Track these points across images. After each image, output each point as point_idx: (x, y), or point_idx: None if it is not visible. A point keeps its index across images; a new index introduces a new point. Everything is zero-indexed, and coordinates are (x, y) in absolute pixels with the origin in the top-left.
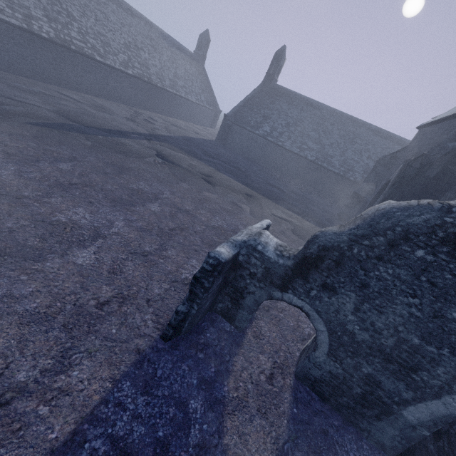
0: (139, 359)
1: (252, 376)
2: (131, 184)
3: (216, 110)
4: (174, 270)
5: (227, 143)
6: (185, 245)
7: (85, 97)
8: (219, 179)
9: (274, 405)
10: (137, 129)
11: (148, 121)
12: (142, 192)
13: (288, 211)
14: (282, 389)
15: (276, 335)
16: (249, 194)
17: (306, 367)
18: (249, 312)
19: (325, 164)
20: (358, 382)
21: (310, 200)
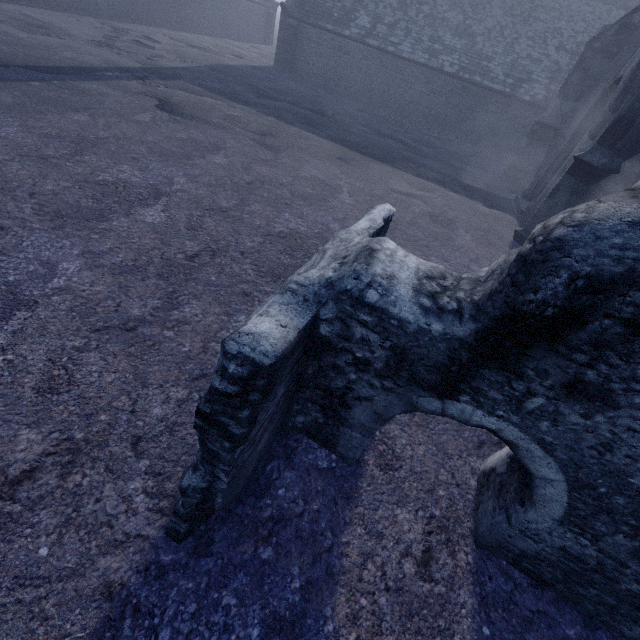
0: (110, 615)
1: (386, 571)
2: (101, 172)
3: (268, 4)
4: (197, 350)
5: (296, 68)
6: (222, 286)
7: (6, 10)
8: (285, 138)
9: (441, 634)
10: (118, 60)
11: (141, 43)
12: (125, 186)
13: (419, 179)
14: (453, 583)
15: (426, 449)
16: (345, 159)
17: (501, 532)
18: (363, 434)
19: (478, 76)
20: (636, 577)
21: (453, 153)
